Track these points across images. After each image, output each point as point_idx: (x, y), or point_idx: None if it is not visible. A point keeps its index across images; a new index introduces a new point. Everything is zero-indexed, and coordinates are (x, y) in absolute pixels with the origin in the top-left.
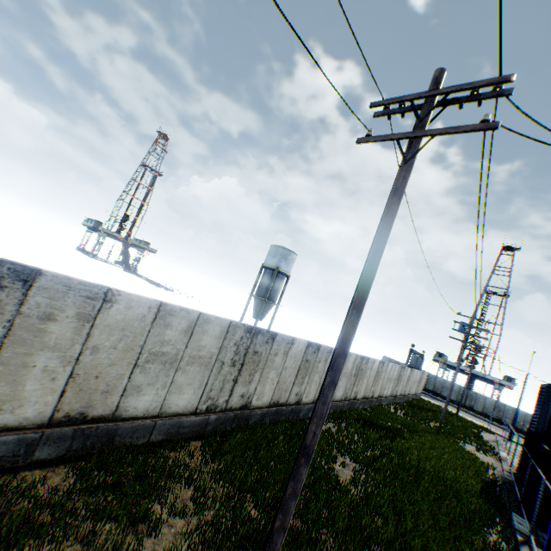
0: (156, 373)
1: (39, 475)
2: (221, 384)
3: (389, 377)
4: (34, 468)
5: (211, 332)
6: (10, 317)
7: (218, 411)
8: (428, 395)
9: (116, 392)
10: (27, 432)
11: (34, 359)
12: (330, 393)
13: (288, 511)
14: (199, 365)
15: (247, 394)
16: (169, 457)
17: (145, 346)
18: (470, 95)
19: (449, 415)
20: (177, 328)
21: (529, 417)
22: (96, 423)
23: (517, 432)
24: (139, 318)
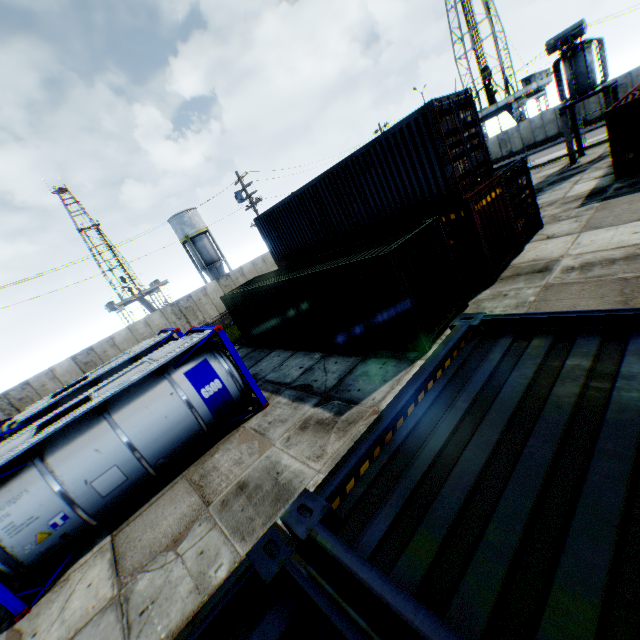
0: None
1: None
2: None
3: (260, 271)
4: None
5: None
6: None
7: None
8: None
9: None
10: None
11: None
12: None
13: None
14: None
15: None
16: None
17: None
18: None
19: None
20: None
21: (535, 122)
22: None
23: (533, 149)
24: None
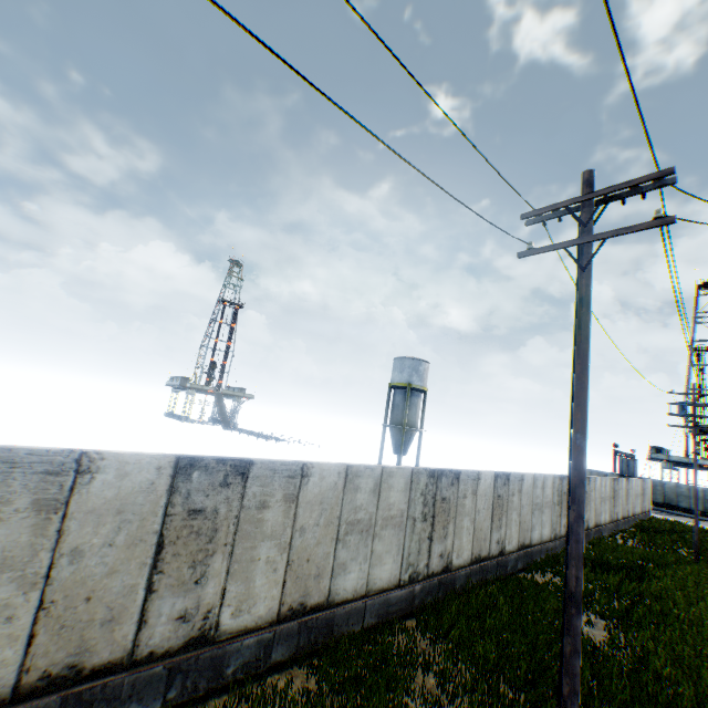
0: (355, 544)
1: (280, 679)
2: (417, 545)
3: (601, 496)
4: (271, 673)
5: (396, 486)
6: (236, 512)
7: (421, 579)
8: (659, 511)
9: (325, 573)
10: (262, 632)
11: (258, 551)
12: (579, 529)
13: (575, 672)
14: (392, 527)
15: (445, 552)
16: (392, 642)
17: (342, 516)
18: (630, 190)
19: (702, 533)
20: (366, 489)
21: None
22: (314, 612)
23: None
24: (332, 487)
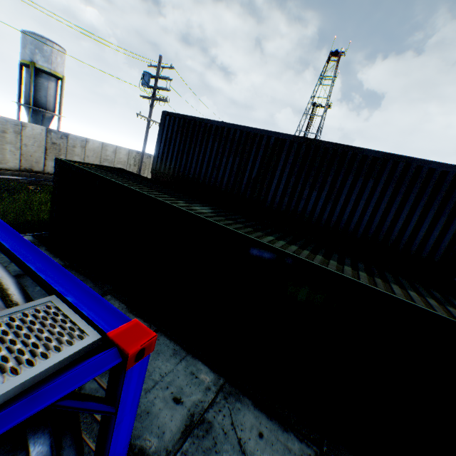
0: None
1: None
2: None
3: (105, 158)
4: None
5: None
6: None
7: None
8: None
9: None
10: None
11: None
12: None
13: None
14: None
15: None
16: None
17: None
18: None
19: None
20: None
21: None
22: None
23: None
24: None
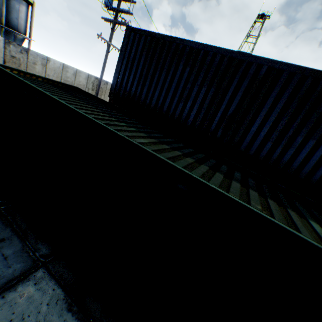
0: None
1: None
2: None
3: (65, 79)
4: None
5: None
6: None
7: None
8: None
9: None
10: None
11: None
12: None
13: None
14: None
15: None
16: None
17: None
18: None
19: None
20: None
21: None
22: None
23: None
24: None
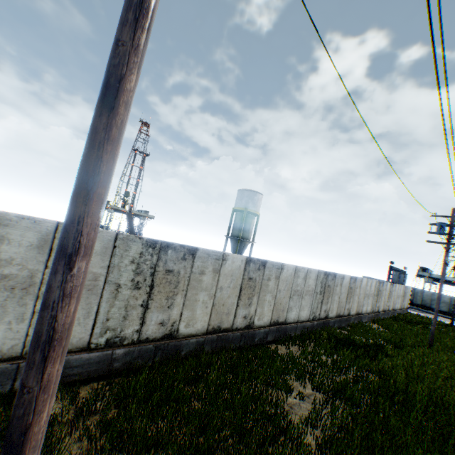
0: (0, 302)
1: None
2: (123, 311)
3: (365, 293)
4: None
5: None
6: None
7: (127, 344)
8: (416, 309)
9: None
10: None
11: None
12: (55, 280)
13: None
14: None
15: (169, 321)
16: None
17: None
18: None
19: (443, 326)
20: (22, 242)
21: None
22: None
23: None
24: None
